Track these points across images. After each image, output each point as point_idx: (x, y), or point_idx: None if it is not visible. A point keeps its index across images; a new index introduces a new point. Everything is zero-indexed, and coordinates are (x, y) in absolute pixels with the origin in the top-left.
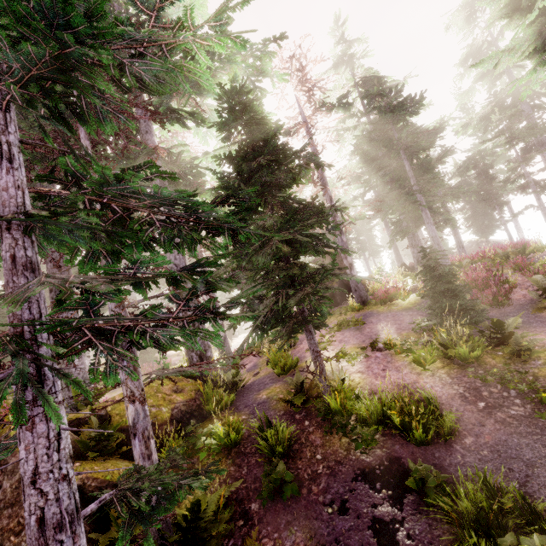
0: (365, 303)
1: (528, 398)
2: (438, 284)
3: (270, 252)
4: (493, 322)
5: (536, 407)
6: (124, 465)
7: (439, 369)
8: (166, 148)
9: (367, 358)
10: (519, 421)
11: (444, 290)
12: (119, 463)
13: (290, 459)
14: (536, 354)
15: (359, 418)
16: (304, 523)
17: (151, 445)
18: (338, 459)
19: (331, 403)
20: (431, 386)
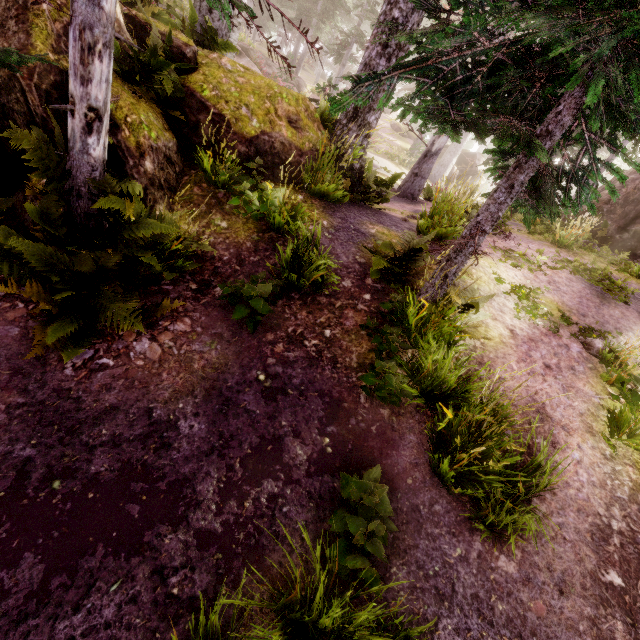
0: None
1: None
2: None
3: None
4: None
5: None
6: (150, 121)
7: (633, 468)
8: None
9: (549, 333)
10: None
11: None
12: (148, 114)
13: (301, 301)
14: None
15: (416, 362)
16: (229, 355)
17: (93, 67)
18: (338, 360)
19: (411, 309)
20: (576, 462)
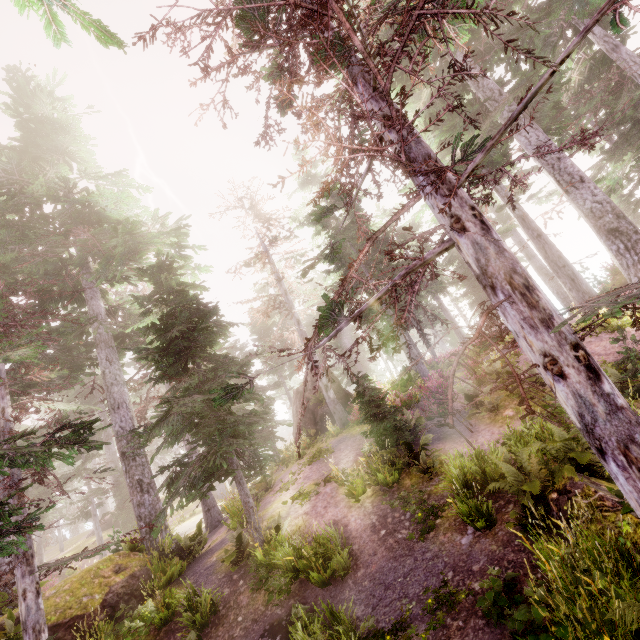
0: (346, 425)
1: (413, 519)
2: (370, 409)
3: (177, 418)
4: (405, 444)
5: (416, 527)
6: None
7: (368, 499)
8: (122, 300)
9: (317, 496)
10: (400, 544)
11: (377, 413)
12: None
13: (214, 627)
14: (433, 471)
15: (280, 568)
16: None
17: (43, 639)
18: (255, 617)
19: (258, 556)
20: (354, 519)
